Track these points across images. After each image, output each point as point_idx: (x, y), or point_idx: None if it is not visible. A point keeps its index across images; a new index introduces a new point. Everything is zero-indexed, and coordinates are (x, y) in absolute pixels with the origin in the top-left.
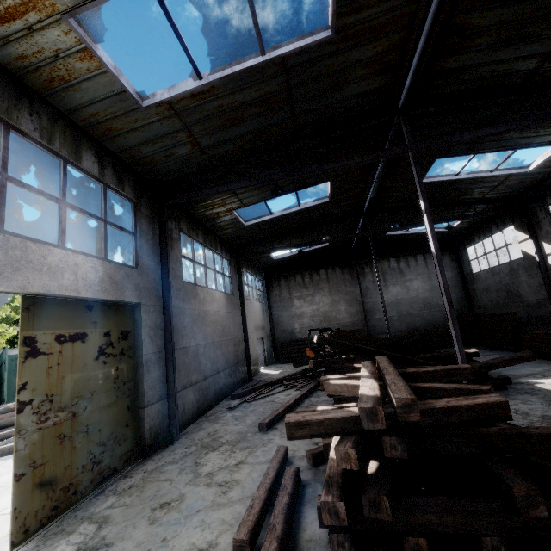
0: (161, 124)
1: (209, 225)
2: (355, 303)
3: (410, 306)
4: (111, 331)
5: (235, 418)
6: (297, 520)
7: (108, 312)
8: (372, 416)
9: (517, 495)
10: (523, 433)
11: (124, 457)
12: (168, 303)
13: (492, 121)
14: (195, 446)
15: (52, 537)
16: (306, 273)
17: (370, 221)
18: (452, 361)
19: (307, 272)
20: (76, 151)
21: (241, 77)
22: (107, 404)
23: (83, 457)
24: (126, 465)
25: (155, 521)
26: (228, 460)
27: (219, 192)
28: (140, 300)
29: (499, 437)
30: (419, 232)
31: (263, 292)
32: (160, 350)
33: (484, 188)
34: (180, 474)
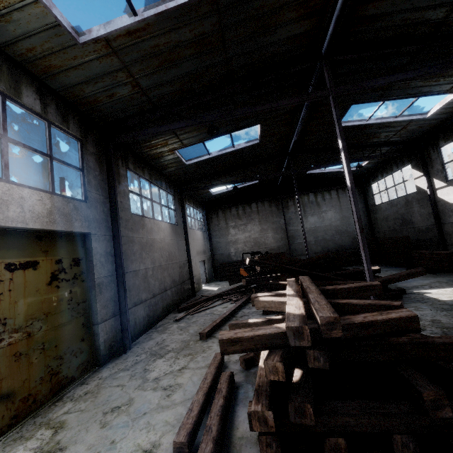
0: (100, 62)
1: (154, 163)
2: (280, 231)
3: (324, 233)
4: (63, 258)
5: (180, 329)
6: (231, 419)
7: (58, 241)
8: (298, 334)
9: (426, 399)
10: (429, 342)
11: (81, 367)
12: (117, 233)
13: (401, 70)
14: (145, 354)
15: (11, 444)
16: (240, 206)
17: (294, 161)
18: (359, 276)
19: (241, 205)
20: (15, 87)
21: (175, 14)
22: (62, 323)
23: (40, 371)
24: (83, 373)
25: (106, 424)
26: (173, 366)
27: (160, 132)
28: (90, 230)
29: (408, 346)
30: (334, 171)
31: (203, 222)
32: (111, 274)
33: (389, 132)
34: (130, 380)
